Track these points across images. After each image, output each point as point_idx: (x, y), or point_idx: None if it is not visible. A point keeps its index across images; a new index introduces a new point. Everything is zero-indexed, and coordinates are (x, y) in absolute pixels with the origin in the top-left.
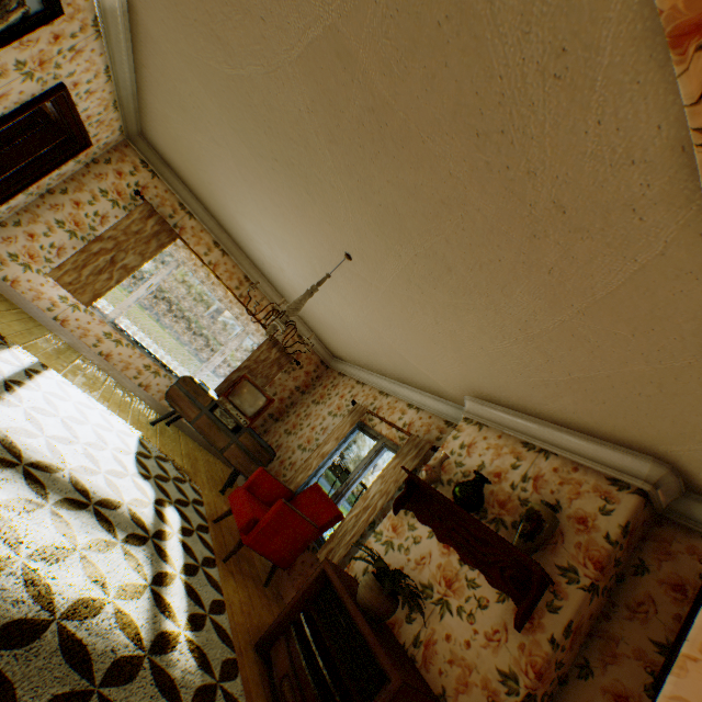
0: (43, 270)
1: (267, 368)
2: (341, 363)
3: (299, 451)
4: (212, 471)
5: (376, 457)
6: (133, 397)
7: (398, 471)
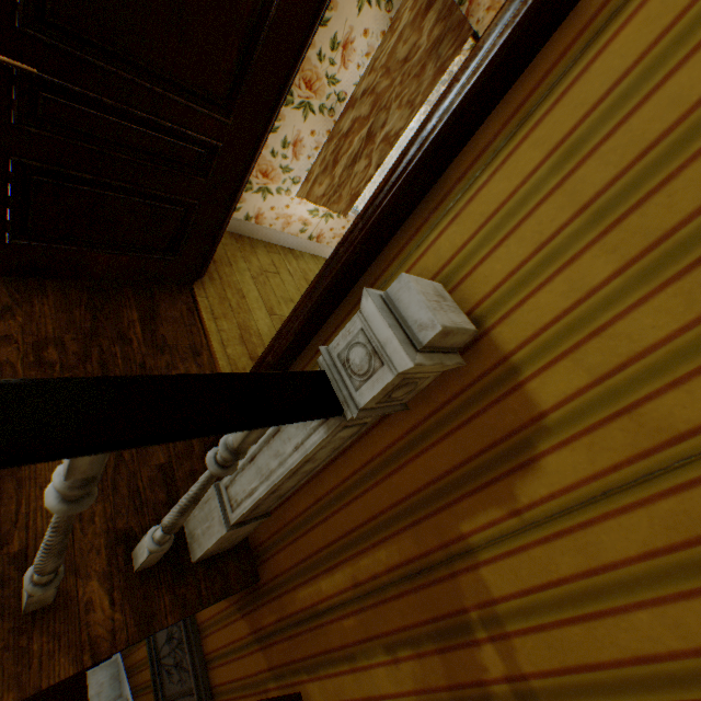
0: (282, 187)
1: None
2: None
3: None
4: None
5: None
6: None
7: None
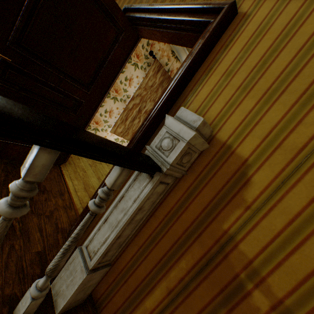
0: (103, 128)
1: None
2: None
3: None
4: None
5: None
6: None
7: None
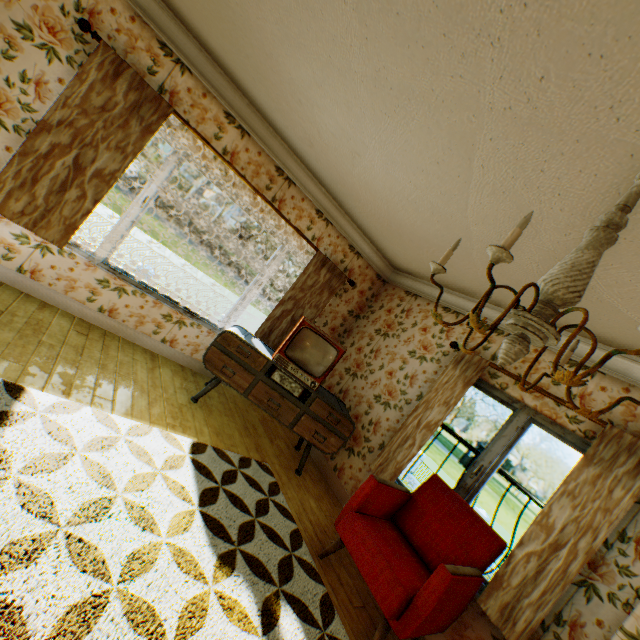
0: None
1: (315, 295)
2: (408, 279)
3: (379, 406)
4: (273, 436)
5: (519, 437)
6: (158, 360)
7: (604, 492)
